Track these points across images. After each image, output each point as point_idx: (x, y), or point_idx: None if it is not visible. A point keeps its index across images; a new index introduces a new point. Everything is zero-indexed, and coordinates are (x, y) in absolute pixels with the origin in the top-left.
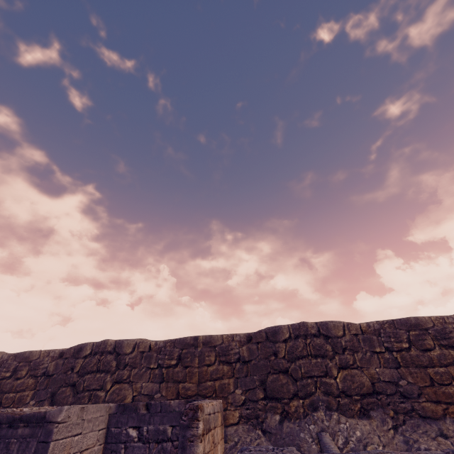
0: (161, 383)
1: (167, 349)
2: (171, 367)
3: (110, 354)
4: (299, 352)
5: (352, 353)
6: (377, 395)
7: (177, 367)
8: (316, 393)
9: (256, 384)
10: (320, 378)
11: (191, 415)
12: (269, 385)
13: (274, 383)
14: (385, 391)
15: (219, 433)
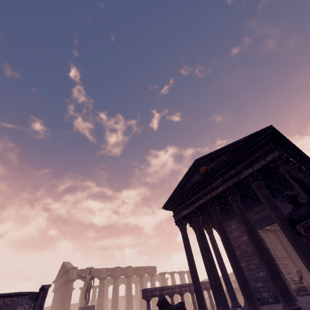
0: None
1: None
2: None
3: None
4: None
5: None
6: None
7: None
8: None
9: None
10: None
11: None
12: None
13: None
14: None
15: None
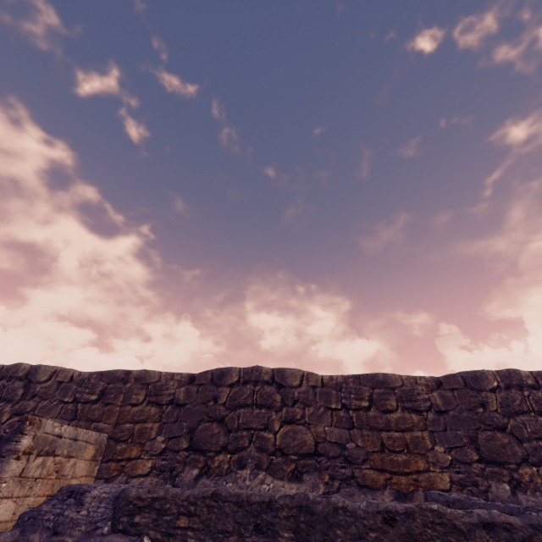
0: (72, 421)
1: (91, 381)
2: (89, 403)
3: (20, 380)
4: (243, 400)
5: (304, 407)
6: (318, 457)
7: (97, 403)
8: (248, 448)
9: (183, 431)
10: (259, 431)
11: (16, 427)
12: (197, 434)
13: (204, 432)
14: (328, 452)
15: (82, 468)
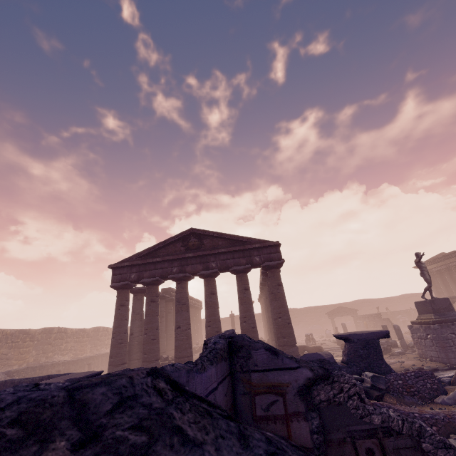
0: None
1: None
2: None
3: None
4: None
5: None
6: None
7: None
8: None
9: None
10: None
11: None
12: None
13: None
14: (2, 358)
15: None
